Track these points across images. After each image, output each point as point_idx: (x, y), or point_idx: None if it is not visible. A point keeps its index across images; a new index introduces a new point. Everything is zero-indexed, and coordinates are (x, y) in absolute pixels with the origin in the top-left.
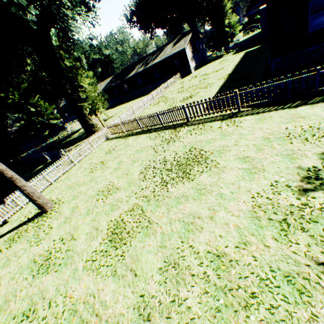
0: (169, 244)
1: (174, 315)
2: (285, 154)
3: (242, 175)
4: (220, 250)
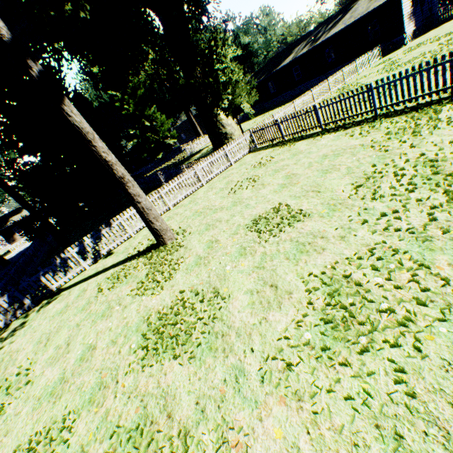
0: None
1: None
2: None
3: None
4: None
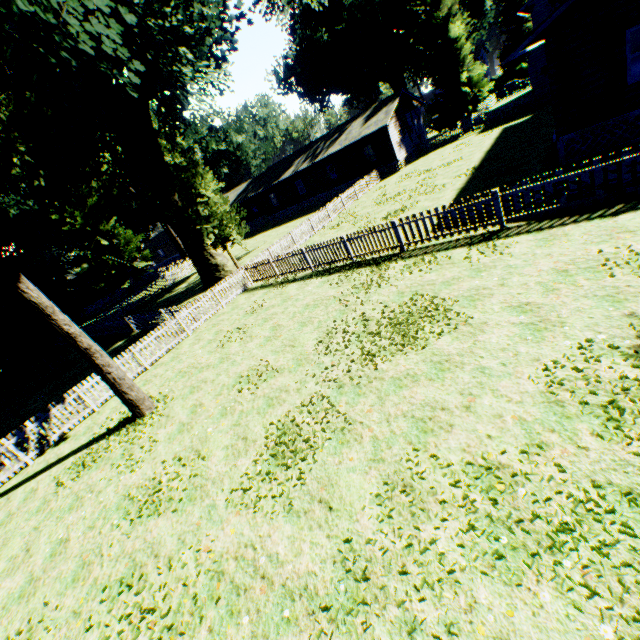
0: (390, 456)
1: (414, 568)
2: (601, 295)
3: (520, 335)
4: (491, 460)
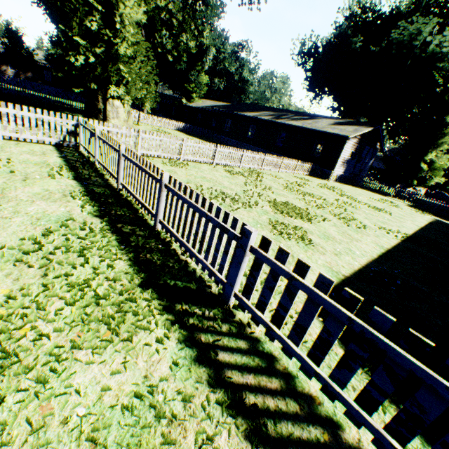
0: None
1: None
2: None
3: None
4: None
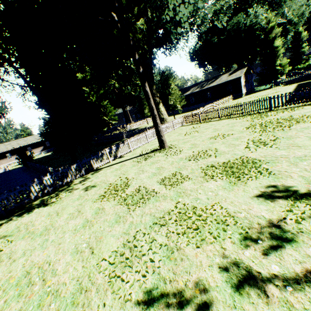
0: None
1: None
2: None
3: None
4: None
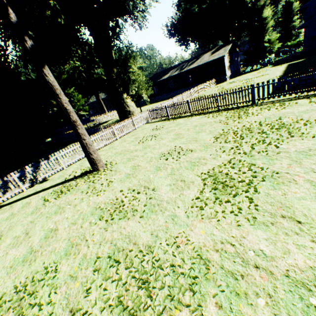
0: None
1: None
2: None
3: None
4: None
